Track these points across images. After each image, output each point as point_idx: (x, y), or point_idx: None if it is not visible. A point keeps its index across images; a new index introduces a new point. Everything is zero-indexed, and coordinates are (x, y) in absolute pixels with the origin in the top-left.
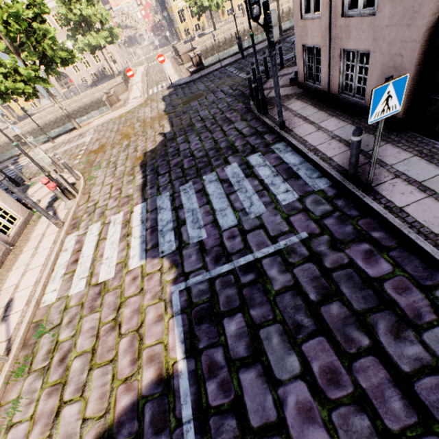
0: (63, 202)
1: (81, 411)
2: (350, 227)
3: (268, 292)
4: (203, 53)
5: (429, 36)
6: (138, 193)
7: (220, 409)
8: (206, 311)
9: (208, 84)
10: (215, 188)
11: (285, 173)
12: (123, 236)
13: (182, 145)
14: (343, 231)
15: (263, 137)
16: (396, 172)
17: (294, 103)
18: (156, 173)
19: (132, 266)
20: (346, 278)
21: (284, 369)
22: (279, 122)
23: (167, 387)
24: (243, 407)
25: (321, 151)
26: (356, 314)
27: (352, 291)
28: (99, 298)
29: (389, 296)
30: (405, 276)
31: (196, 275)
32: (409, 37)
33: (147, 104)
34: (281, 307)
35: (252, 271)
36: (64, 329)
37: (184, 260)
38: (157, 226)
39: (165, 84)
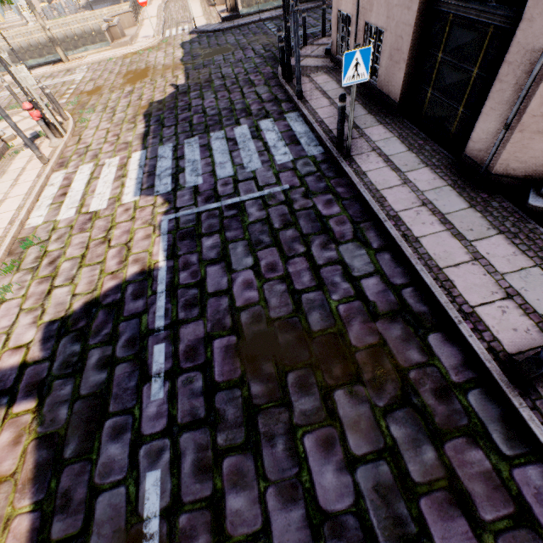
0: (47, 140)
1: (71, 291)
2: (324, 184)
3: (244, 222)
4: None
5: (421, 23)
6: (138, 141)
7: (187, 285)
8: (189, 233)
9: (239, 37)
10: (220, 144)
11: (288, 139)
12: (118, 177)
13: (195, 100)
14: (317, 186)
15: (280, 105)
16: (375, 147)
17: (320, 77)
18: (161, 124)
19: (125, 201)
20: (305, 216)
21: (240, 264)
22: (297, 90)
23: (147, 276)
24: (205, 283)
25: (326, 123)
26: (303, 236)
27: (306, 223)
28: (90, 222)
29: (329, 226)
30: (346, 216)
31: (186, 209)
32: (408, 21)
33: (161, 48)
34: (251, 231)
35: (235, 209)
36: (53, 243)
37: (178, 198)
38: (155, 171)
39: (188, 27)
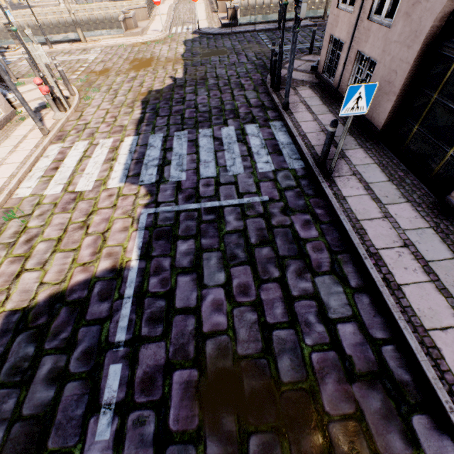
0: (52, 111)
1: (40, 278)
2: (303, 201)
3: (221, 230)
4: (243, 8)
5: (419, 62)
6: (133, 126)
7: (156, 294)
8: (166, 232)
9: (235, 43)
10: (206, 142)
11: (271, 147)
12: (108, 159)
13: (189, 95)
14: (296, 203)
15: (266, 112)
16: (356, 171)
17: (305, 91)
18: (155, 113)
19: (110, 185)
20: (282, 234)
21: (212, 279)
22: (284, 102)
23: (117, 275)
24: (173, 295)
25: (308, 138)
26: (278, 257)
27: (282, 243)
28: (73, 203)
29: (306, 251)
30: (323, 242)
31: (166, 205)
32: (406, 58)
33: (166, 42)
34: (226, 242)
35: (213, 214)
36: (34, 219)
37: (160, 192)
38: (143, 159)
39: (192, 27)
